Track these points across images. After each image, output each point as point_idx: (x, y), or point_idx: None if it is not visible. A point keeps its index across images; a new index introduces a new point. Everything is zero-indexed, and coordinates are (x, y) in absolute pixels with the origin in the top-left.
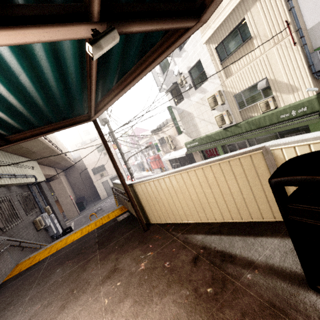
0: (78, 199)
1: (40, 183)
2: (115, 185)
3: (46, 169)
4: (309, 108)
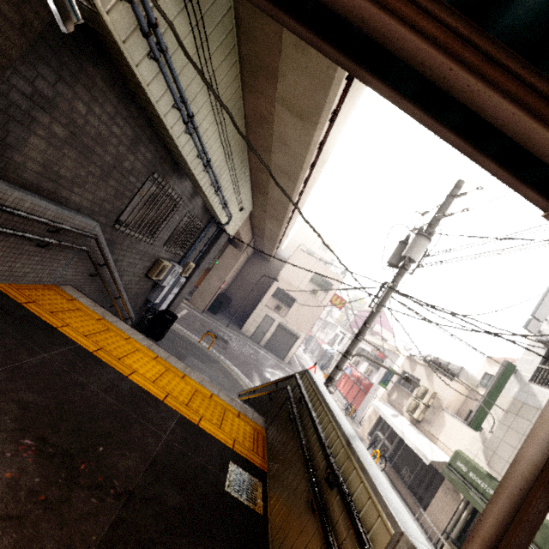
0: (225, 295)
1: (224, 233)
2: (309, 388)
3: (247, 229)
4: None
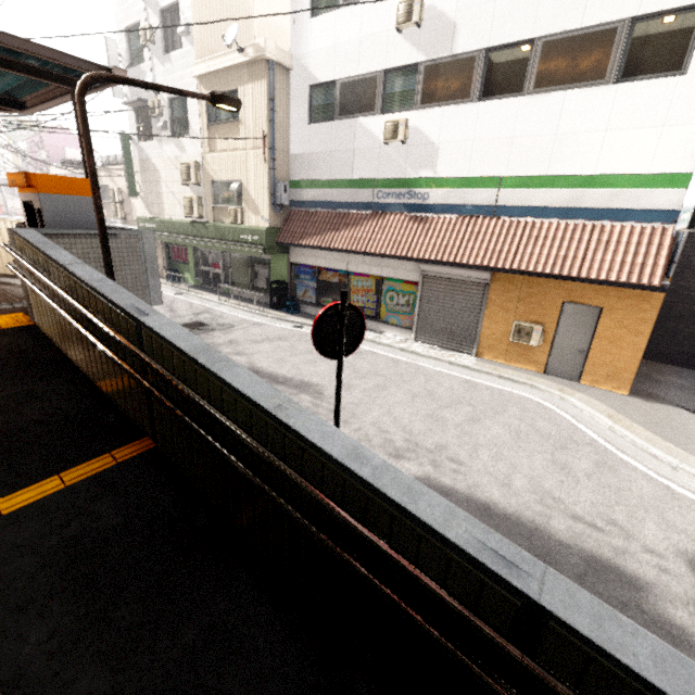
0: None
1: None
2: None
3: None
4: (260, 239)
